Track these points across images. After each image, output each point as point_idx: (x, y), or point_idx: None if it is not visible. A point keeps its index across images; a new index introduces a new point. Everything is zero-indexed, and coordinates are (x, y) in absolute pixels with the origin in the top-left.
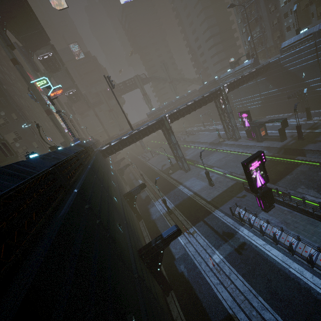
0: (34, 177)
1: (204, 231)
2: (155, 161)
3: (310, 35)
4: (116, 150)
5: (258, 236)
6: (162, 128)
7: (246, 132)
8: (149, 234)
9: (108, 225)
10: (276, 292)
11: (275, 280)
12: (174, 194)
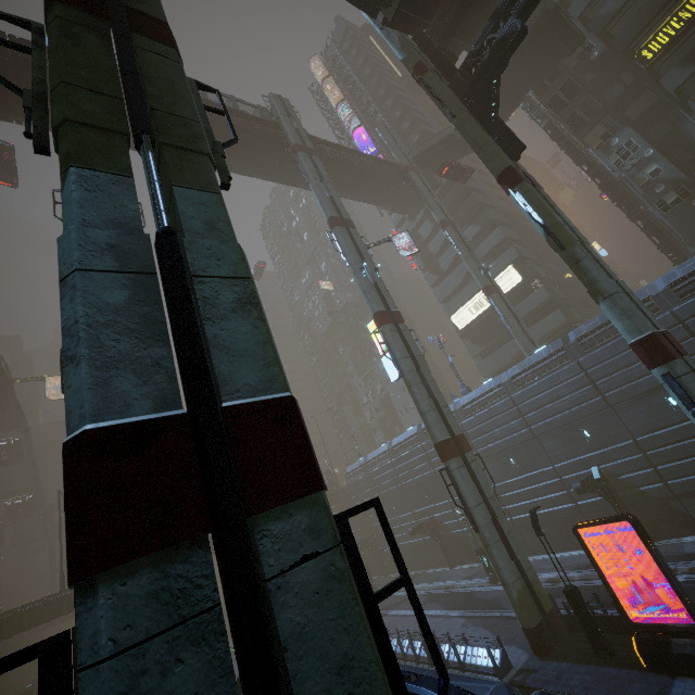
0: None
1: None
2: None
3: (362, 466)
4: None
5: None
6: None
7: None
8: None
9: None
10: None
11: None
12: None
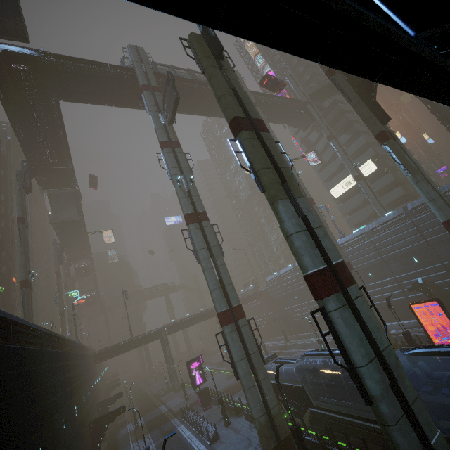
0: (67, 340)
1: (155, 434)
2: (155, 386)
3: (276, 277)
4: (108, 356)
5: (186, 427)
6: (161, 339)
7: None
8: (106, 449)
9: (81, 381)
10: None
11: (175, 447)
12: (151, 413)
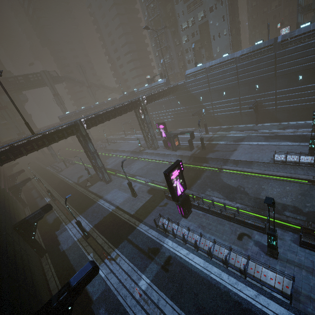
0: None
1: (129, 253)
2: (70, 172)
3: (204, 69)
4: (2, 161)
5: (181, 246)
6: (76, 134)
7: (163, 141)
8: (55, 274)
9: None
10: (203, 307)
11: (200, 293)
12: (92, 211)
